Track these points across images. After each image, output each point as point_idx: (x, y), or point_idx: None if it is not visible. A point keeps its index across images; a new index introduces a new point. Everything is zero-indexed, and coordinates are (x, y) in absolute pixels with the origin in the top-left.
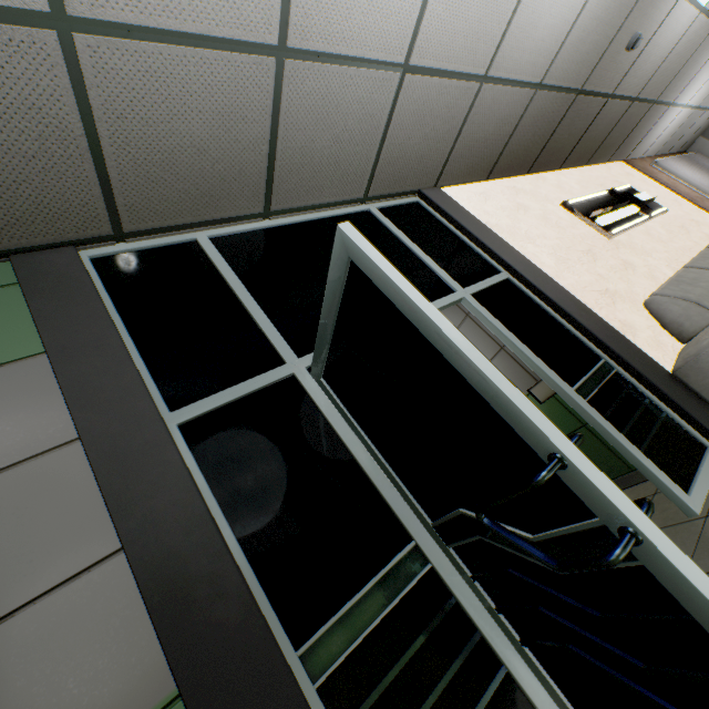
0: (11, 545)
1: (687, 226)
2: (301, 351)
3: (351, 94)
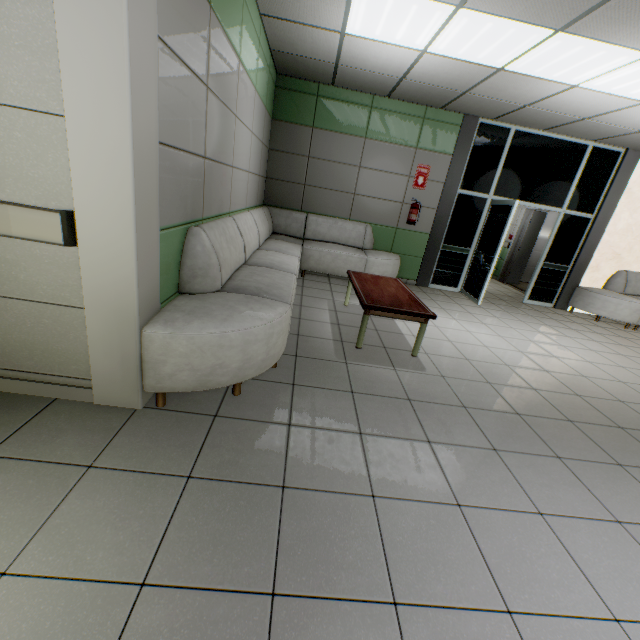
0: (426, 196)
1: None
2: (495, 193)
3: (607, 128)
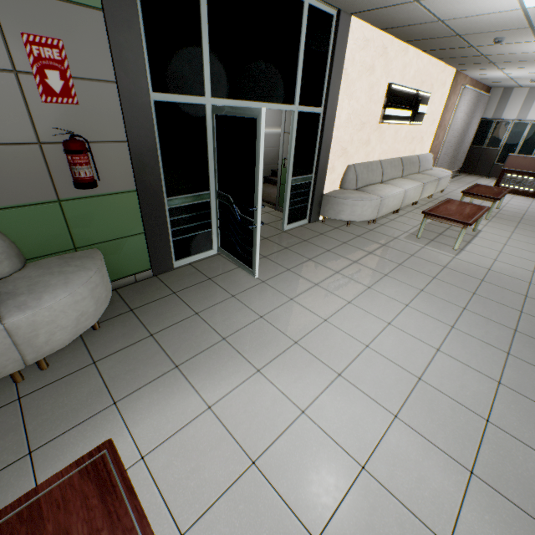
0: (91, 117)
1: (415, 140)
2: (214, 93)
3: None
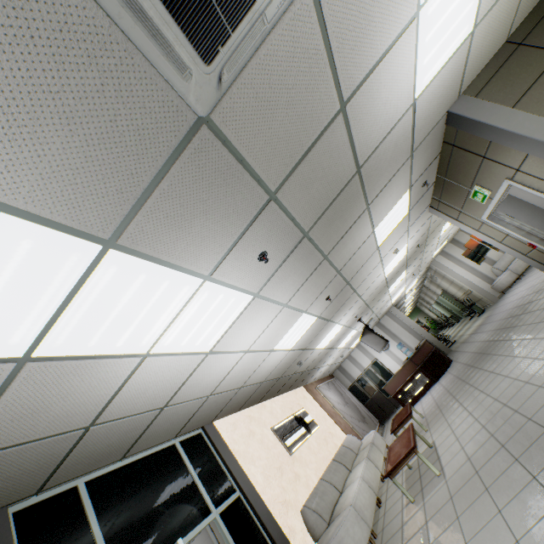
0: None
1: (327, 438)
2: None
3: (185, 408)
